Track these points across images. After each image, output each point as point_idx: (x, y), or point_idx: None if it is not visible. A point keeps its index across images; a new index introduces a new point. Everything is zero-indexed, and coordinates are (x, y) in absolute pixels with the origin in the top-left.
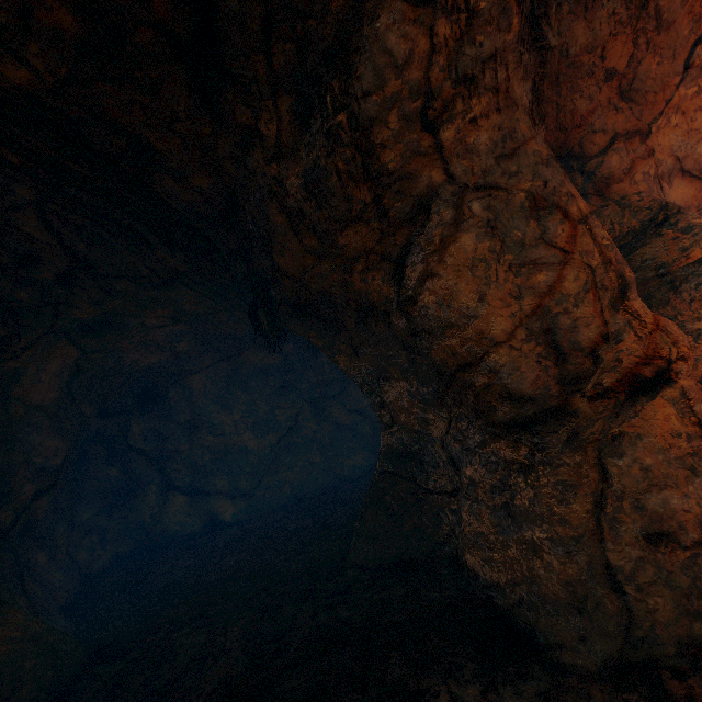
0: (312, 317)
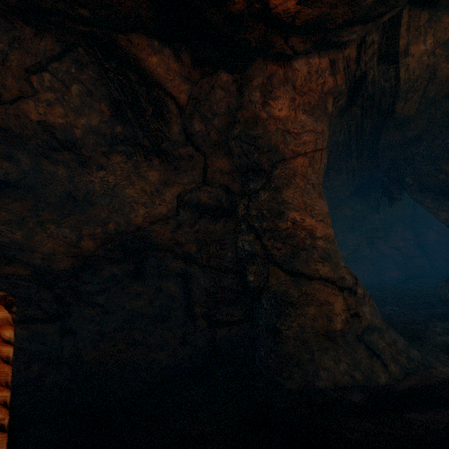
0: (430, 192)
